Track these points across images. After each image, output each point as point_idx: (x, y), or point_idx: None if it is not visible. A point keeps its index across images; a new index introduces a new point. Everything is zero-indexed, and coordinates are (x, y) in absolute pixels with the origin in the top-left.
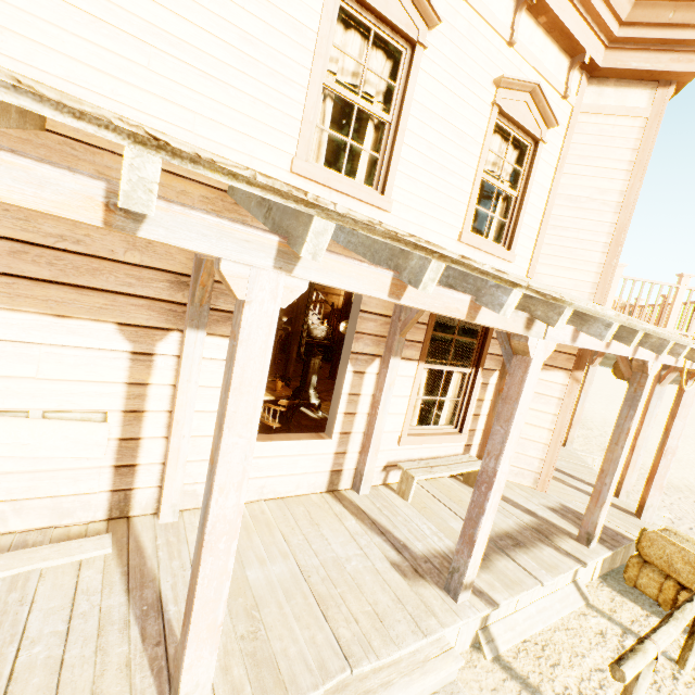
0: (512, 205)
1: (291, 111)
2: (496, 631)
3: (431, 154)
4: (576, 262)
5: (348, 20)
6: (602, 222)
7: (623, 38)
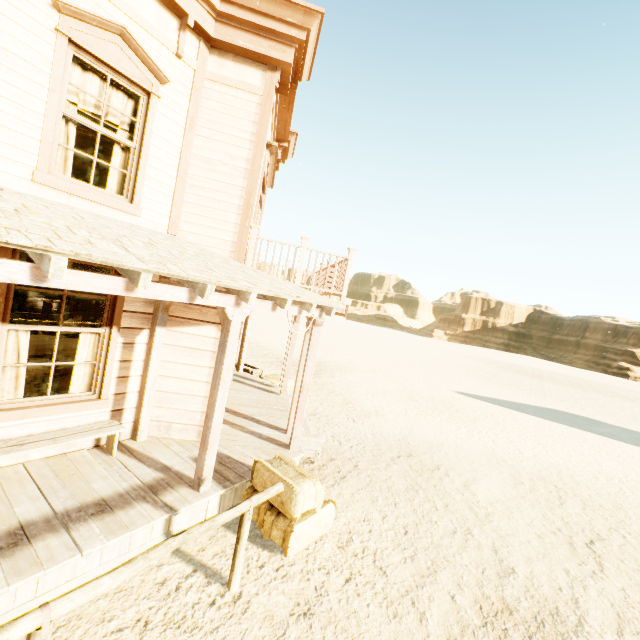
0: (131, 156)
1: None
2: None
3: None
4: (216, 221)
5: None
6: (234, 185)
7: (227, 14)
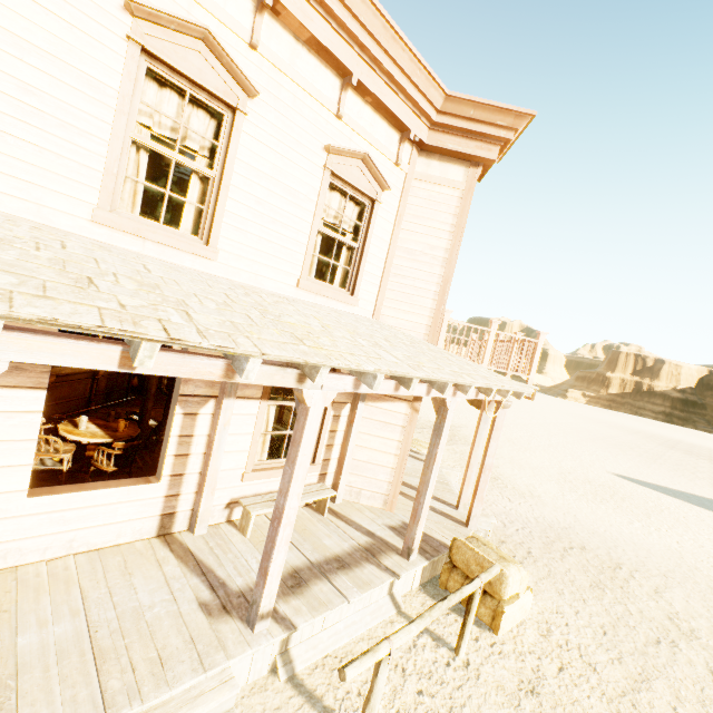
0: (354, 255)
1: (90, 162)
2: (297, 652)
3: (262, 209)
4: (413, 306)
5: (161, 79)
6: (432, 273)
7: (441, 123)
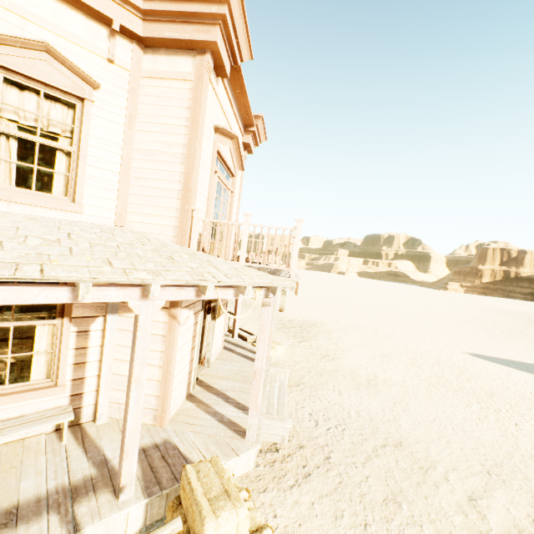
0: (73, 159)
1: None
2: None
3: None
4: (158, 209)
5: None
6: (173, 171)
7: (150, 11)
